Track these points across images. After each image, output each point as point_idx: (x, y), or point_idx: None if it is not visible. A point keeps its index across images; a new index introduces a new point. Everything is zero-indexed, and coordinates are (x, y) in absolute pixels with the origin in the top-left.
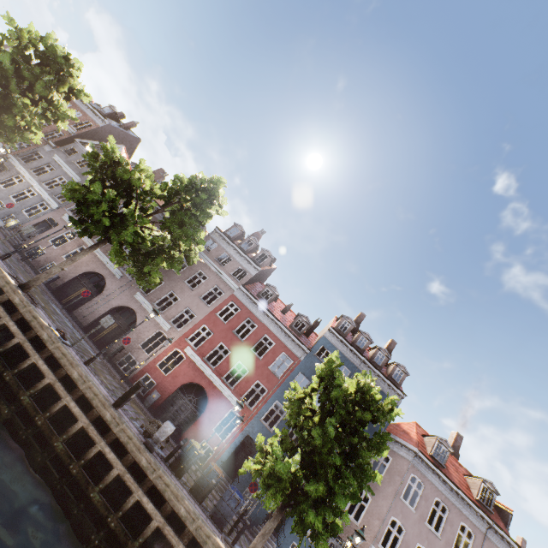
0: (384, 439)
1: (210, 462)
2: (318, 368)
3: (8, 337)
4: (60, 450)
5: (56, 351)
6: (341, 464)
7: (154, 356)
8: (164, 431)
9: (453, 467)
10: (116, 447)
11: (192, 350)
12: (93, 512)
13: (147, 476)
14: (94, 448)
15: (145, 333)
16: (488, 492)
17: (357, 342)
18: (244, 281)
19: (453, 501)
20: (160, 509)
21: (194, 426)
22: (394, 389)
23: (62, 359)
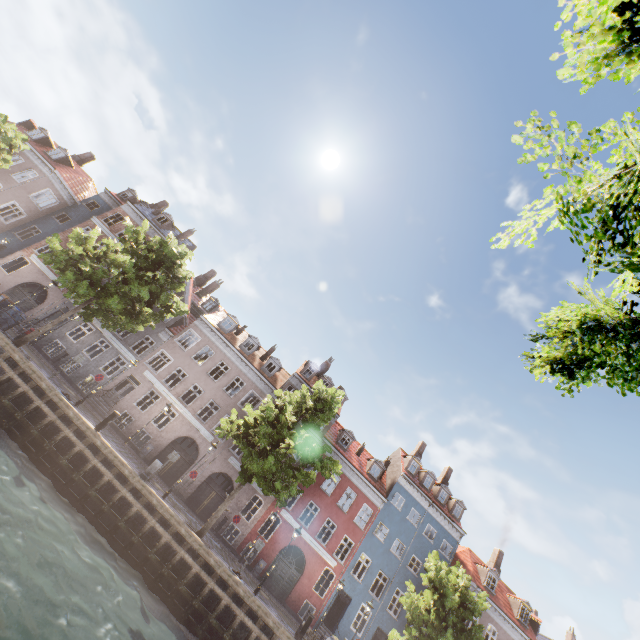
0: (480, 632)
1: None
2: (430, 574)
3: (213, 597)
4: None
5: (252, 604)
6: None
7: (254, 523)
8: None
9: (498, 588)
10: None
11: (287, 513)
12: None
13: None
14: None
15: (243, 499)
16: (525, 611)
17: (424, 483)
18: (325, 430)
19: (501, 624)
20: None
21: (297, 588)
22: (456, 528)
23: (259, 610)
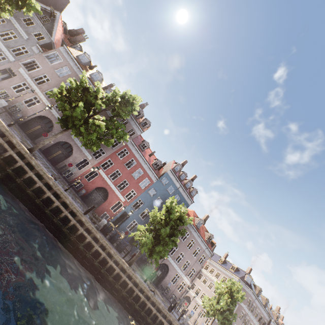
0: (184, 232)
1: (116, 231)
2: (167, 204)
3: (32, 181)
4: (65, 232)
5: (57, 191)
6: (169, 241)
7: (83, 172)
8: (103, 223)
9: (202, 228)
10: (86, 230)
11: (103, 171)
12: (79, 251)
13: (99, 241)
14: (79, 231)
15: (78, 159)
16: (210, 238)
17: (181, 177)
18: (133, 137)
19: (198, 240)
20: (104, 251)
21: (101, 206)
22: (190, 199)
23: (61, 194)
